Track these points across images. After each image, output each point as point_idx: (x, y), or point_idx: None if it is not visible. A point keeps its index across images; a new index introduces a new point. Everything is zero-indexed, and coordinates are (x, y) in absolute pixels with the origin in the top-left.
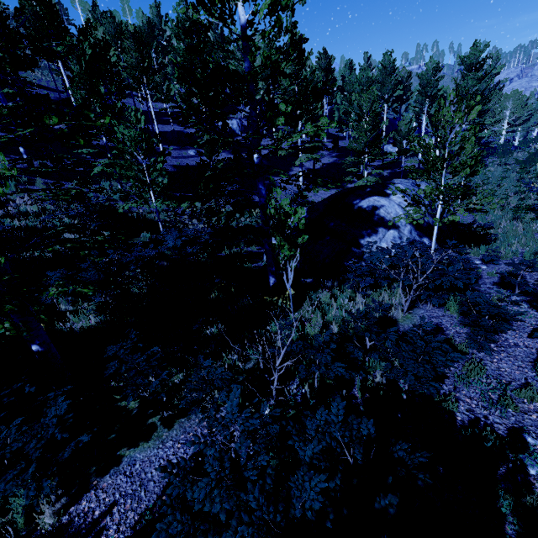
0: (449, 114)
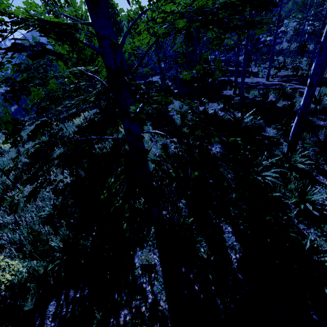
0: None
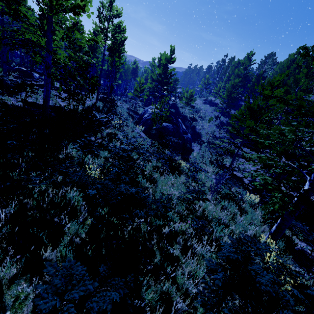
0: (141, 81)
